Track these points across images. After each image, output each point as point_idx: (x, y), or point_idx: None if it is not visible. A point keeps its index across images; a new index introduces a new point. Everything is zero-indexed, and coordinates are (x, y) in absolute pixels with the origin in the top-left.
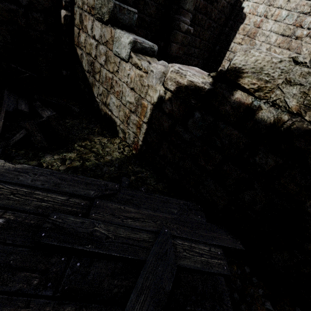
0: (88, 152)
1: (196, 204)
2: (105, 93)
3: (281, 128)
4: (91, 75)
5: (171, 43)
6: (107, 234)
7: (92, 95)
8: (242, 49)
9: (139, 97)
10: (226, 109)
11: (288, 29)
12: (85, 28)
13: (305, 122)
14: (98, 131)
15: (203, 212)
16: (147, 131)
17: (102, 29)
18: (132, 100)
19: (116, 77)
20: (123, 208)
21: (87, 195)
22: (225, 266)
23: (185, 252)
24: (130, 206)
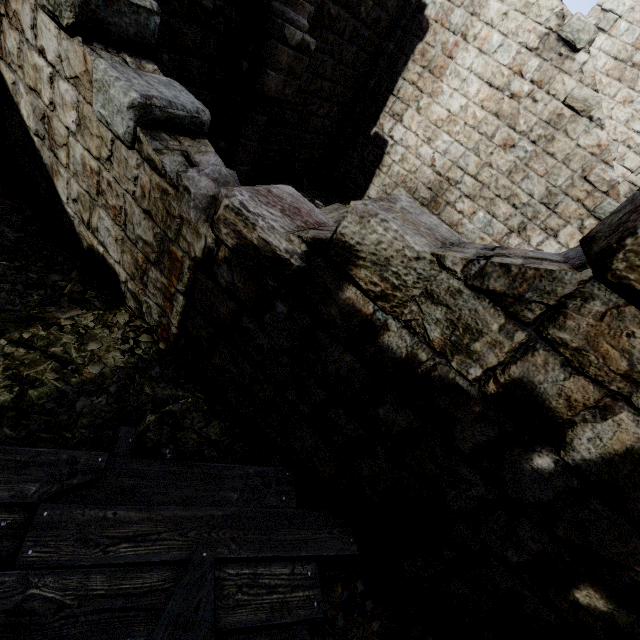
0: (38, 359)
1: (281, 469)
2: (86, 201)
3: (417, 370)
4: (45, 146)
5: (265, 68)
6: (61, 601)
7: (54, 195)
8: (356, 211)
9: (163, 236)
10: (331, 313)
11: (500, 74)
12: (16, 20)
13: (451, 370)
14: (72, 292)
15: (294, 485)
16: (187, 312)
17: (62, 41)
18: (149, 237)
19: (109, 175)
20: (111, 515)
21: (19, 498)
22: (316, 601)
23: (240, 593)
24: (131, 507)
